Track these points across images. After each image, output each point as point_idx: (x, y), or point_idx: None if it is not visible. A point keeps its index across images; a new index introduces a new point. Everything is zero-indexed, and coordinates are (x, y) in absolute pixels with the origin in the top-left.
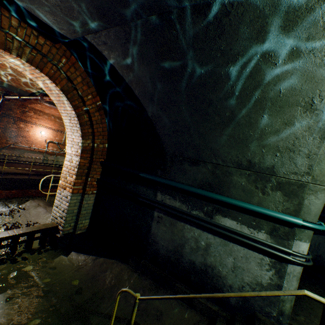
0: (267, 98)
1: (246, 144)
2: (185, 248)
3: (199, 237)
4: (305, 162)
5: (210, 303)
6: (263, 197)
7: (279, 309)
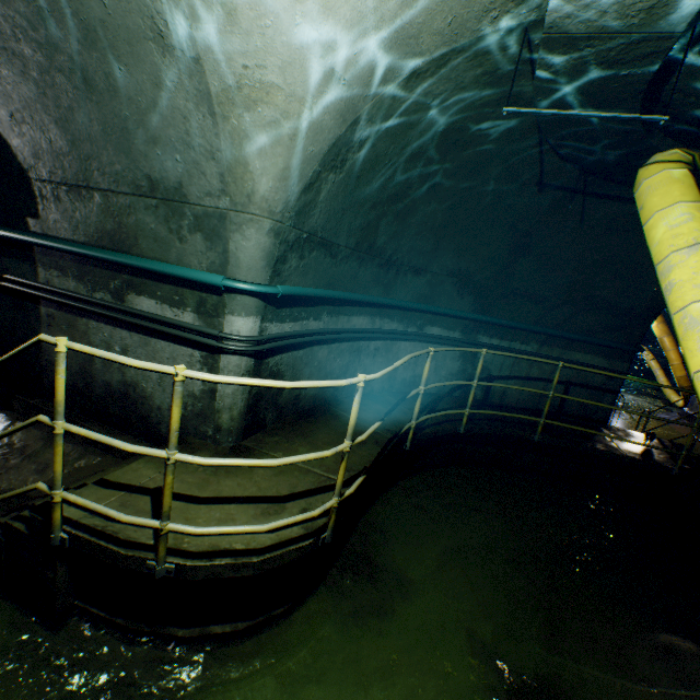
0: (99, 22)
1: (133, 140)
2: (96, 363)
3: (112, 340)
4: (215, 169)
5: (135, 441)
6: (183, 249)
7: (215, 424)
